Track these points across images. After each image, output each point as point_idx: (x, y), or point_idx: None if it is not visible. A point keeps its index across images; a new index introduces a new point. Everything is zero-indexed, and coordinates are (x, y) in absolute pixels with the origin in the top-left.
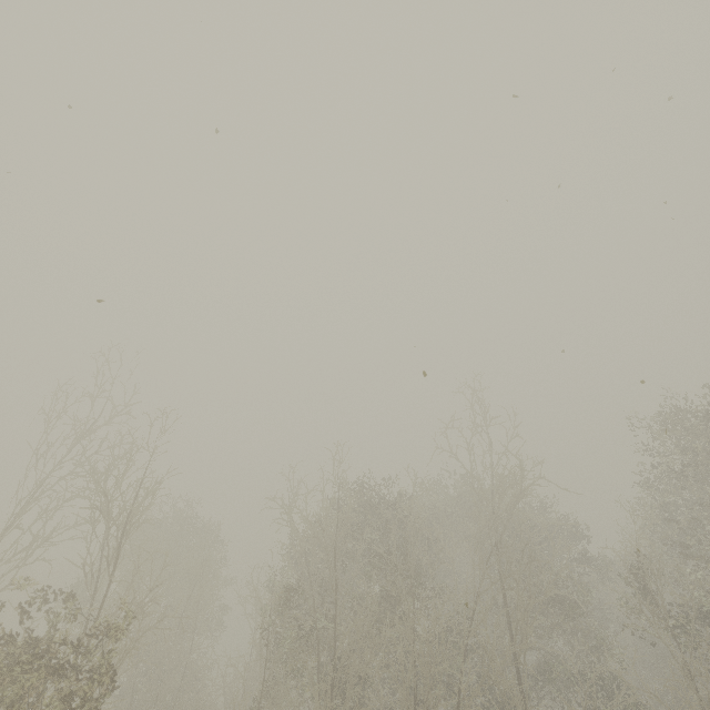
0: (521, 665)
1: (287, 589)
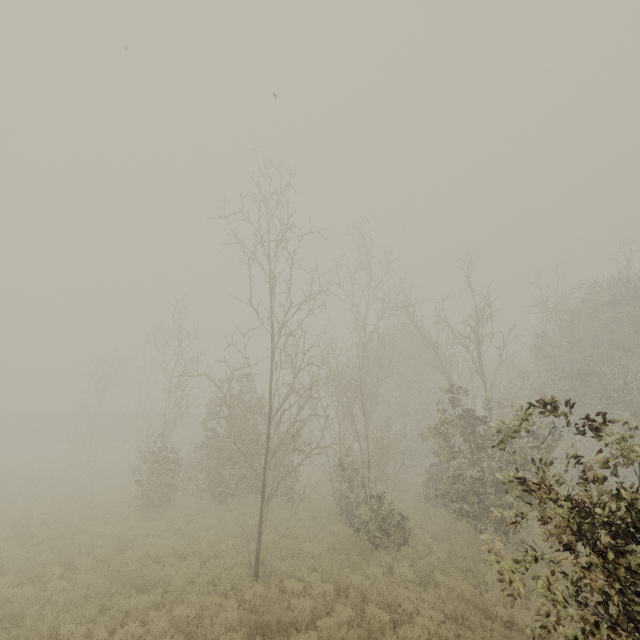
0: None
1: (580, 373)
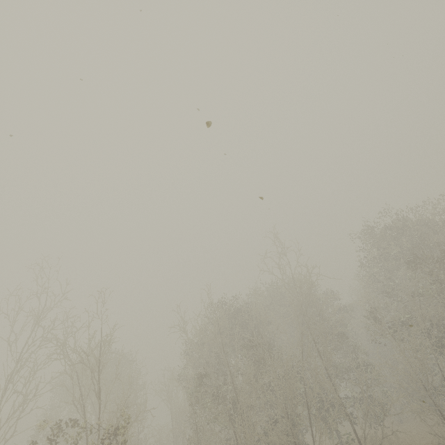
0: (330, 371)
1: (198, 374)
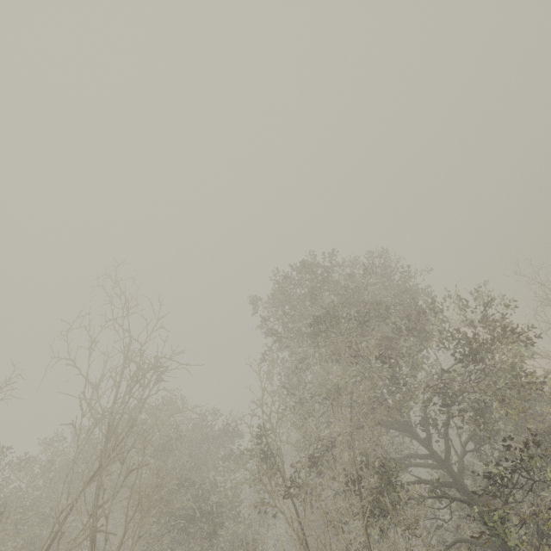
0: None
1: None
